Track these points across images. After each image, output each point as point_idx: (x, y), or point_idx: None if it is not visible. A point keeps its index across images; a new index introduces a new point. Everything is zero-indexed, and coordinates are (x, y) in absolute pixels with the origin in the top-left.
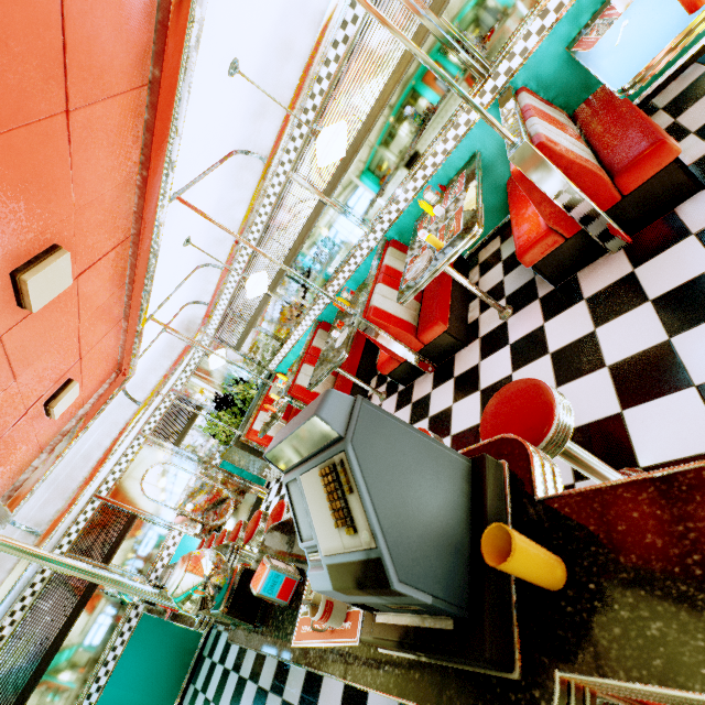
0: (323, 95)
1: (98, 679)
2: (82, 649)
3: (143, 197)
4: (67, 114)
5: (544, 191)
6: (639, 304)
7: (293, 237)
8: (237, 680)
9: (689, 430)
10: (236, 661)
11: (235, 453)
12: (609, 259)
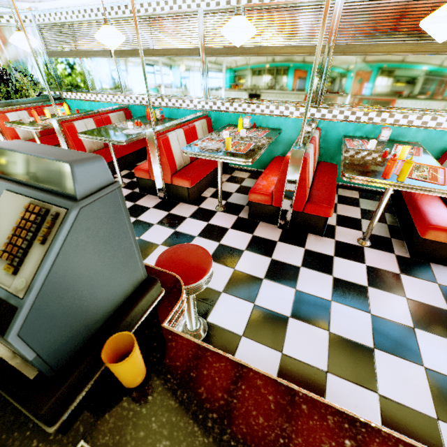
0: (260, 2)
1: None
2: None
3: None
4: None
5: (287, 178)
6: (267, 256)
7: (164, 45)
8: None
9: (237, 319)
10: None
11: None
12: (275, 228)
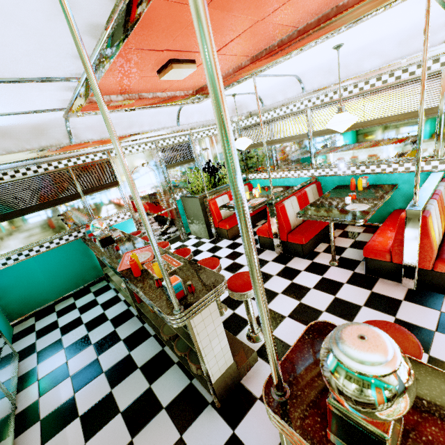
0: None
1: (31, 250)
2: (35, 226)
3: None
4: None
5: None
6: None
7: (378, 114)
8: (112, 331)
9: None
10: (116, 318)
11: (193, 202)
12: None
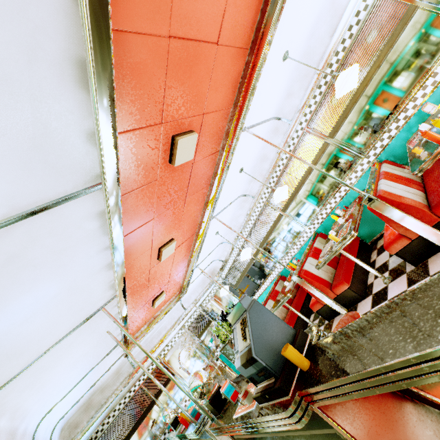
0: (280, 171)
1: None
2: None
3: (202, 219)
4: (185, 199)
5: (387, 216)
6: None
7: (266, 230)
8: None
9: None
10: None
11: (228, 349)
12: None
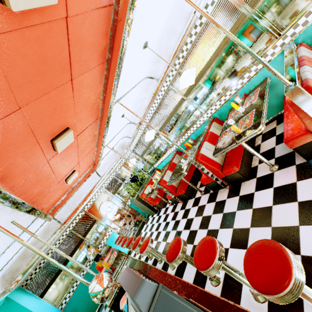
0: (187, 51)
1: (77, 281)
2: (72, 268)
3: (104, 103)
4: (71, 80)
5: (306, 112)
6: None
7: (168, 113)
8: None
9: None
10: None
11: (135, 201)
12: None
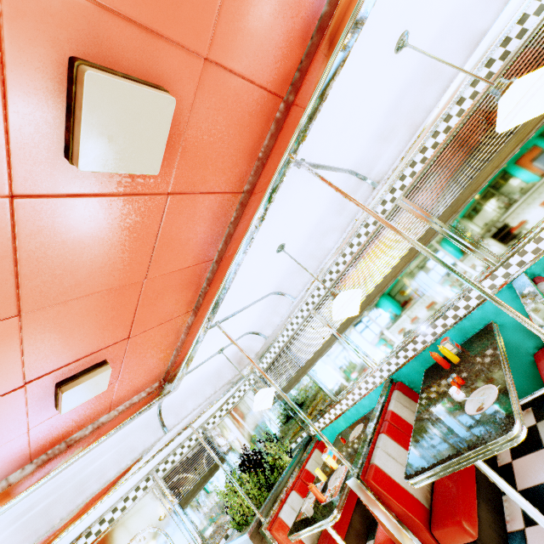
0: (461, 114)
1: None
2: None
3: (276, 135)
4: None
5: None
6: None
7: (383, 271)
8: None
9: None
10: None
11: None
12: None
